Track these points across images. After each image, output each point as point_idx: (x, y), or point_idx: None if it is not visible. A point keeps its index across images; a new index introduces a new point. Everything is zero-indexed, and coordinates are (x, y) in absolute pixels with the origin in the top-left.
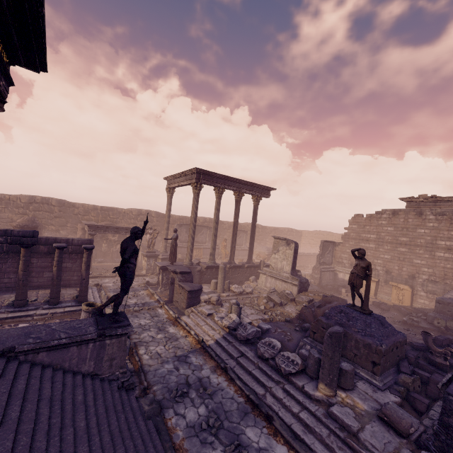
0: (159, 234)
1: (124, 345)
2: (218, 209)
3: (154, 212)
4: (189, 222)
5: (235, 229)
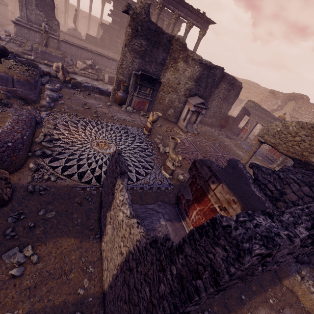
0: (79, 23)
1: (6, 9)
2: (78, 0)
3: (75, 7)
4: (97, 21)
5: (89, 16)
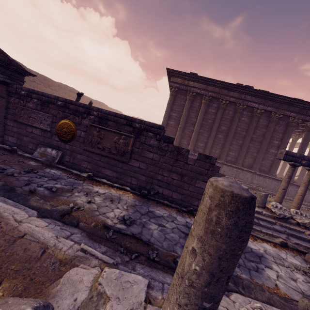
0: None
1: None
2: None
3: None
4: None
5: None
